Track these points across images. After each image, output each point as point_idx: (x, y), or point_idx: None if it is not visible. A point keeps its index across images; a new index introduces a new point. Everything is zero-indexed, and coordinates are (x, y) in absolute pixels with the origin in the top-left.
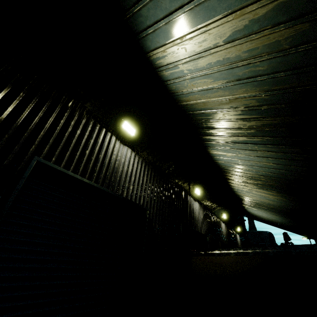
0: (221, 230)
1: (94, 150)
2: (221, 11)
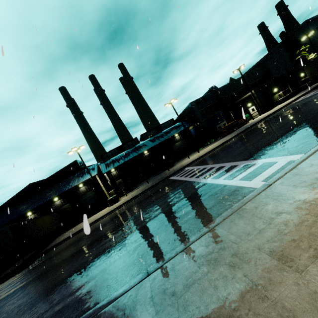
0: (55, 205)
1: None
2: None
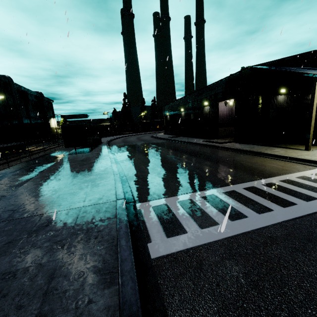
0: None
1: (276, 101)
2: None
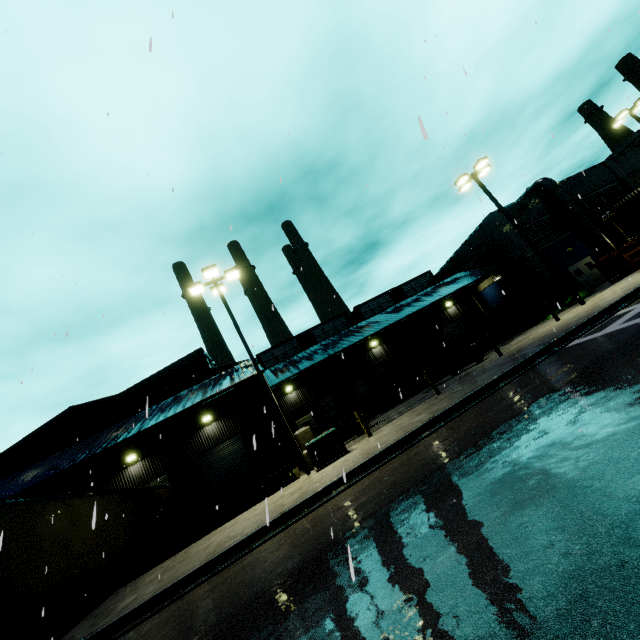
0: (126, 479)
1: None
2: None
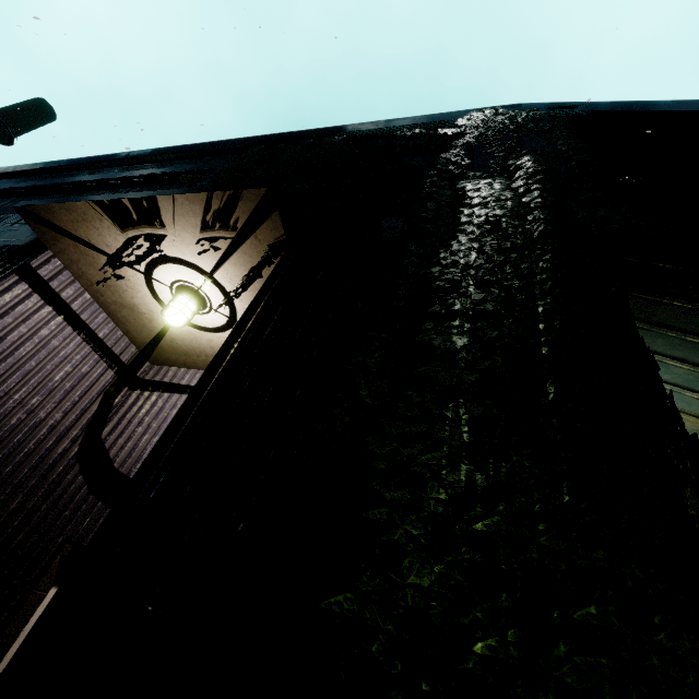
0: None
1: None
2: (698, 412)
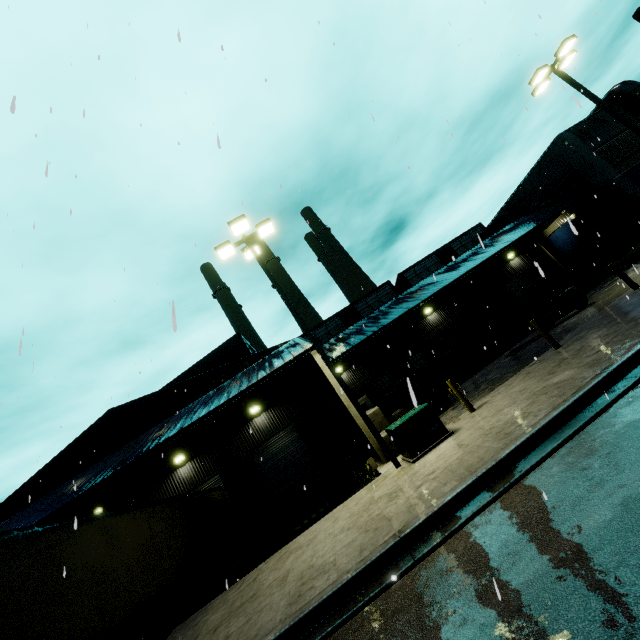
0: (177, 482)
1: None
2: None
